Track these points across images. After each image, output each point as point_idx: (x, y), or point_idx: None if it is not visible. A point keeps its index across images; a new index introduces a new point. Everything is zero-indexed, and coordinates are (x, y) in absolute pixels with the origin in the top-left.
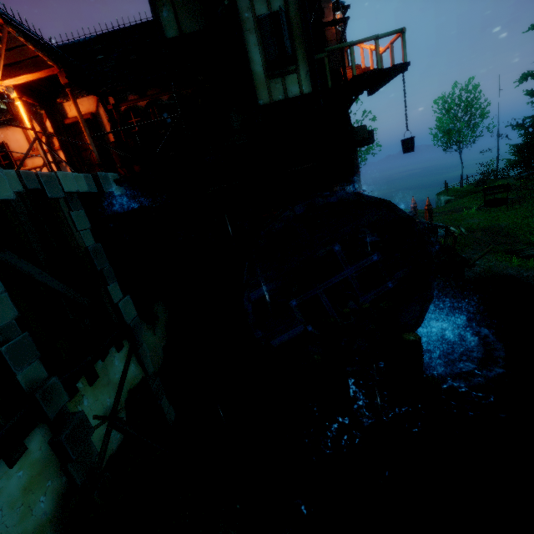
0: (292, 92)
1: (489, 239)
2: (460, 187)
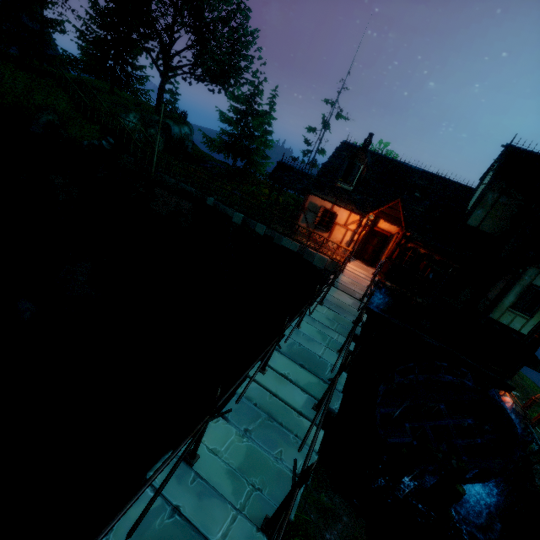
0: (514, 325)
1: None
2: None
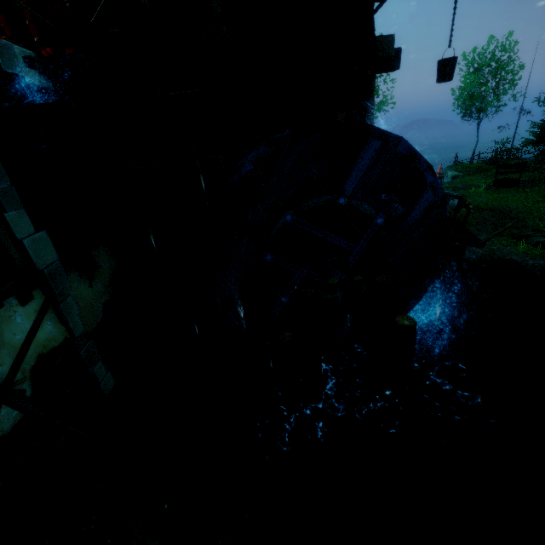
0: None
1: (496, 221)
2: (470, 163)
